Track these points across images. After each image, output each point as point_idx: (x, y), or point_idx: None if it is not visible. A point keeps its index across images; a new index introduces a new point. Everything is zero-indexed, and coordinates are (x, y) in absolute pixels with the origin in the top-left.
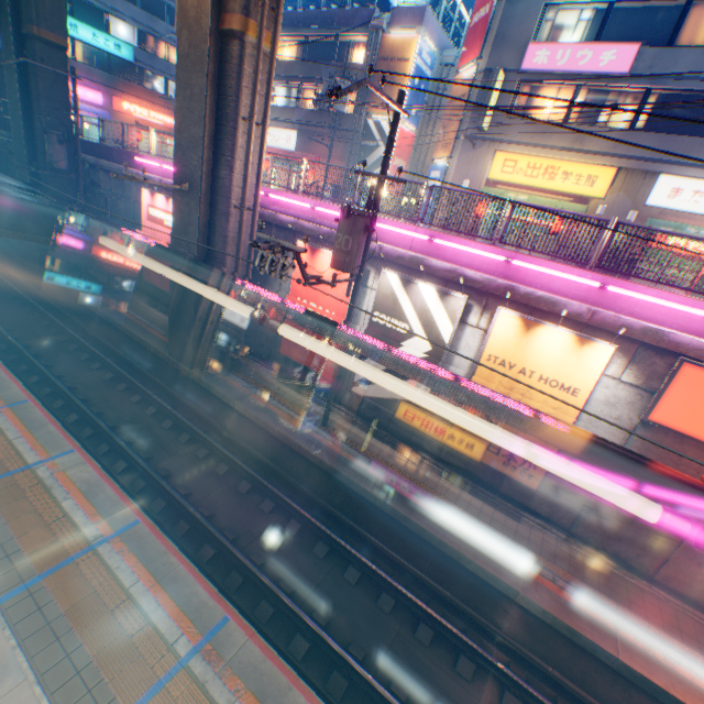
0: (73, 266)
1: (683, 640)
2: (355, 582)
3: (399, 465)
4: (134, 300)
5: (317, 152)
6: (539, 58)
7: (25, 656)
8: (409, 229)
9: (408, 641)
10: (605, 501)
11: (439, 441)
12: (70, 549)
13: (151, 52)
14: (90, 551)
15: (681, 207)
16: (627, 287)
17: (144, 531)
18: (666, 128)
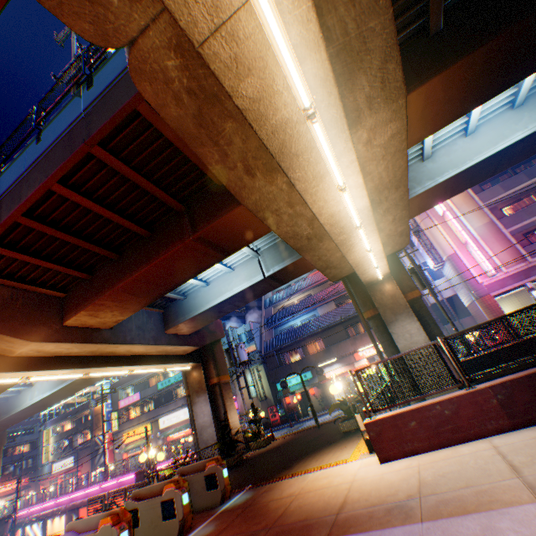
0: None
1: None
2: None
3: None
4: None
5: (83, 459)
6: (123, 403)
7: None
8: (40, 504)
9: None
10: None
11: None
12: None
13: (11, 453)
14: None
15: (167, 424)
16: (76, 492)
17: None
18: (158, 404)
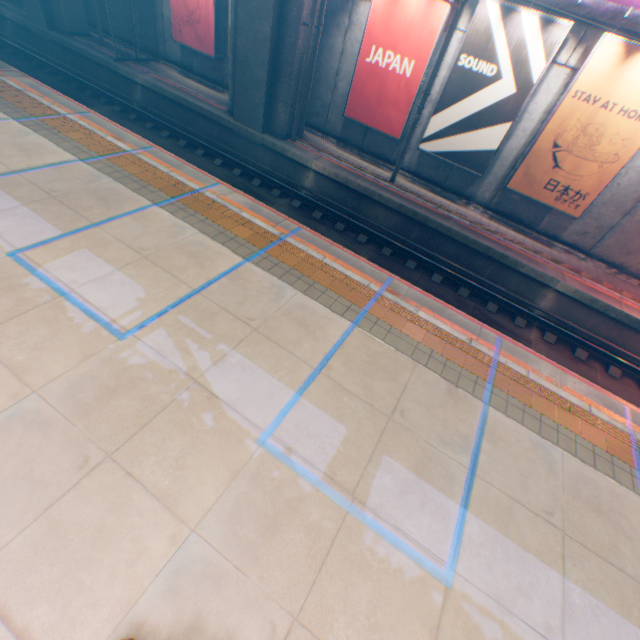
0: (80, 29)
1: None
2: (439, 283)
3: (458, 212)
4: (165, 71)
5: None
6: None
7: (287, 285)
8: None
9: (482, 311)
10: (629, 224)
11: (491, 193)
12: (269, 239)
13: None
14: (283, 241)
15: None
16: None
17: (308, 235)
18: None
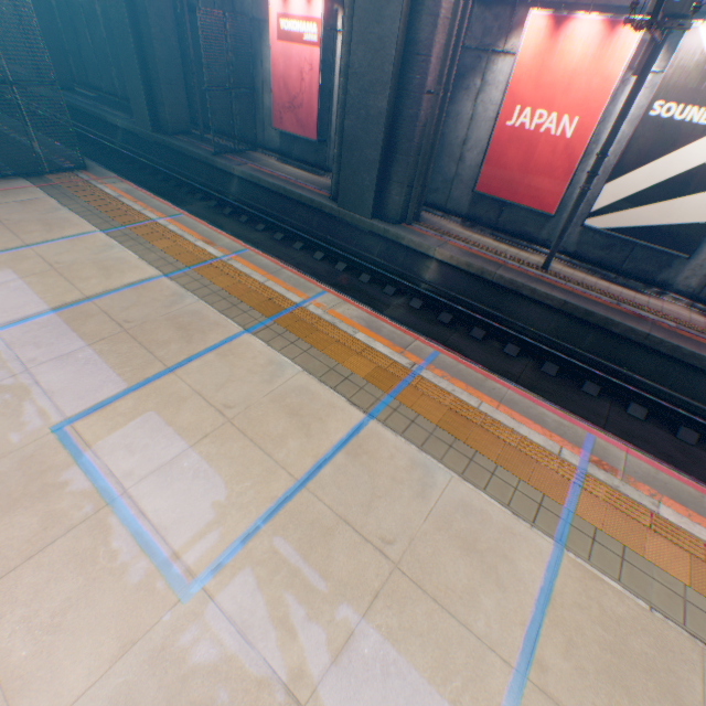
0: (182, 128)
1: None
2: (641, 418)
3: (651, 307)
4: (262, 159)
5: None
6: None
7: (433, 459)
8: None
9: None
10: None
11: (702, 277)
12: (397, 374)
13: None
14: (416, 377)
15: None
16: None
17: (449, 362)
18: None
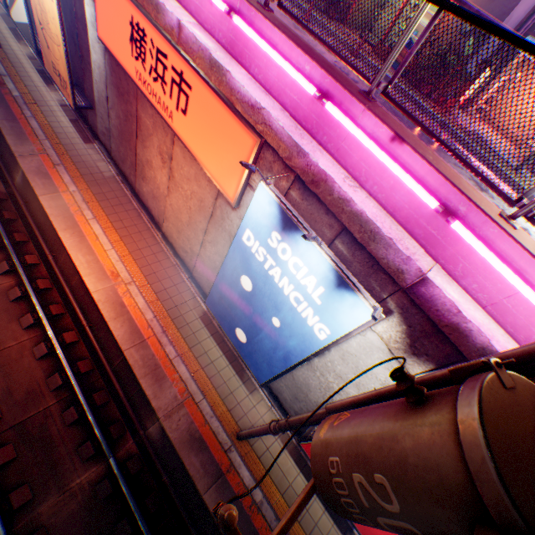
0: None
1: (110, 216)
2: None
3: (32, 88)
4: None
5: None
6: None
7: None
8: None
9: None
10: (114, 129)
11: None
12: None
13: None
14: None
15: None
16: None
17: None
18: None
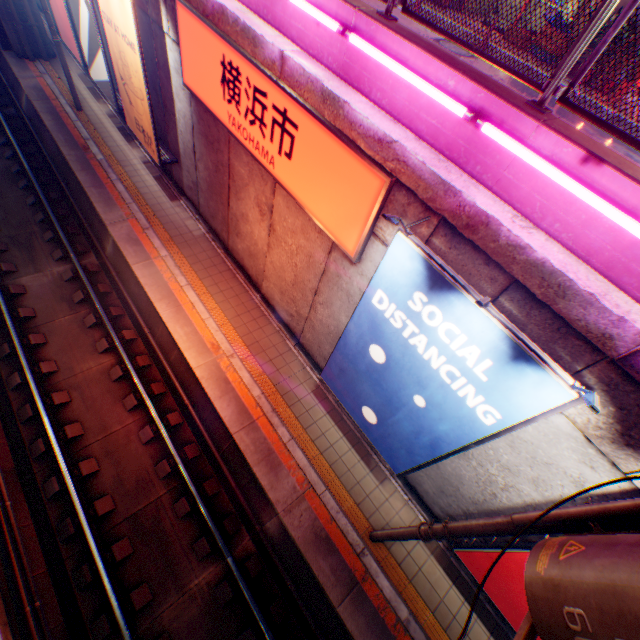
0: None
1: (204, 280)
2: (33, 206)
3: (114, 149)
4: None
5: None
6: None
7: None
8: None
9: (37, 237)
10: (202, 182)
11: None
12: None
13: None
14: None
15: None
16: None
17: None
18: None
